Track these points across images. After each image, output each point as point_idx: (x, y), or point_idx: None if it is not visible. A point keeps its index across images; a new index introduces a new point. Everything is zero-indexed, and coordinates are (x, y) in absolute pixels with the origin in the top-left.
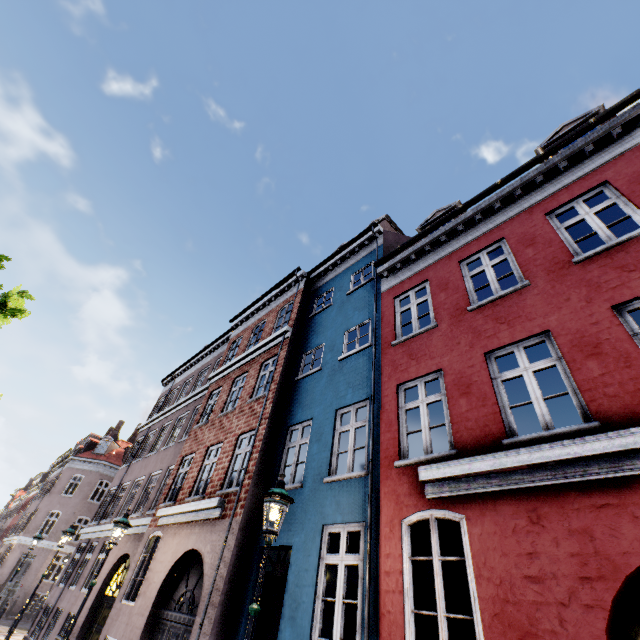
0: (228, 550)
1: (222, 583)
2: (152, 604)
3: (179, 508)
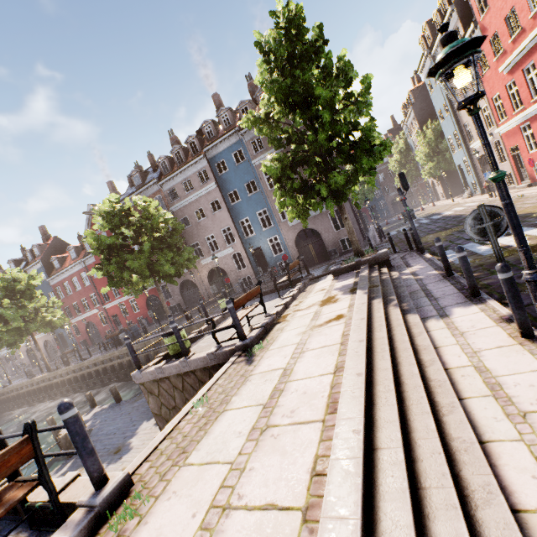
0: (53, 337)
1: (55, 341)
2: (45, 349)
3: (37, 336)
